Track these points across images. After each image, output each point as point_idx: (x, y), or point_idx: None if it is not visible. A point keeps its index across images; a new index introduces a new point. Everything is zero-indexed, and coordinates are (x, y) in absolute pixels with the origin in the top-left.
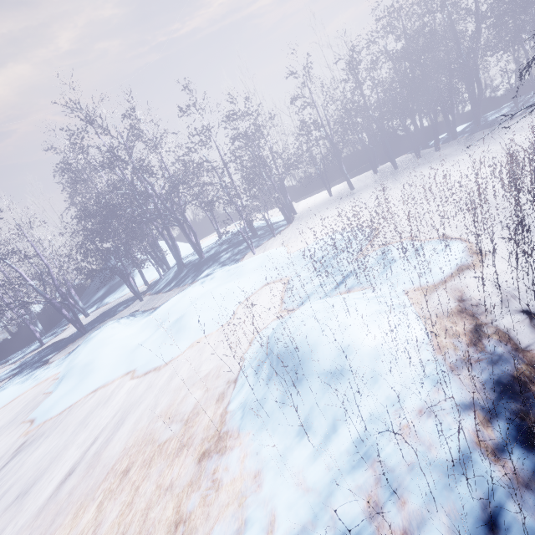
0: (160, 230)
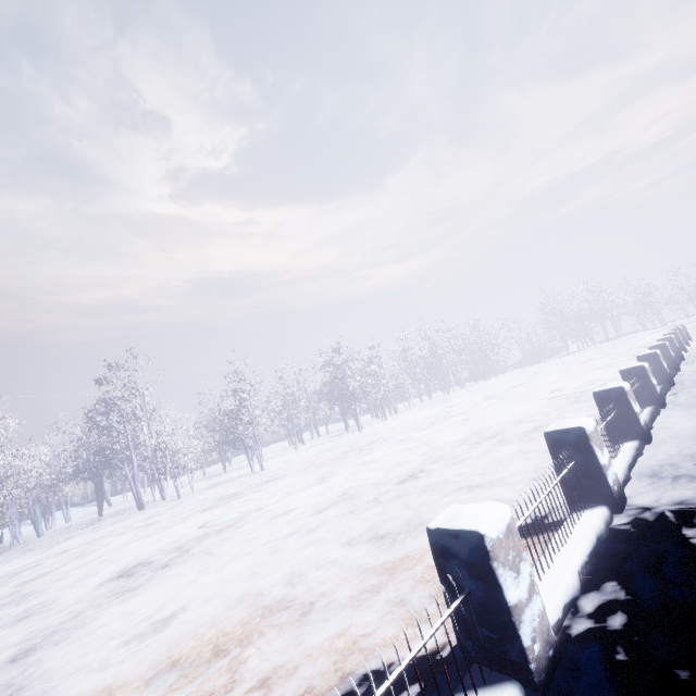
0: (600, 324)
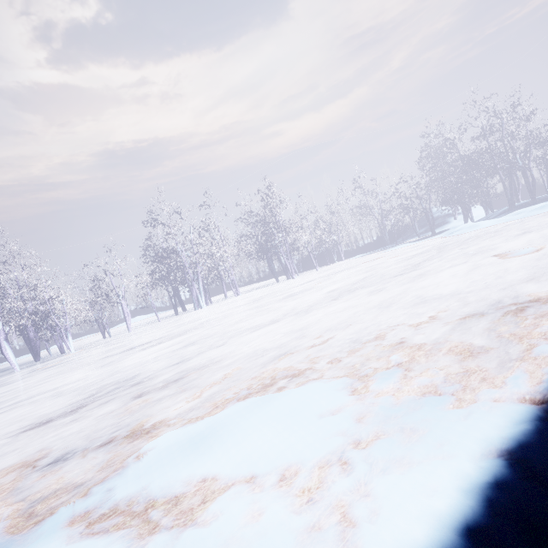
0: (503, 179)
